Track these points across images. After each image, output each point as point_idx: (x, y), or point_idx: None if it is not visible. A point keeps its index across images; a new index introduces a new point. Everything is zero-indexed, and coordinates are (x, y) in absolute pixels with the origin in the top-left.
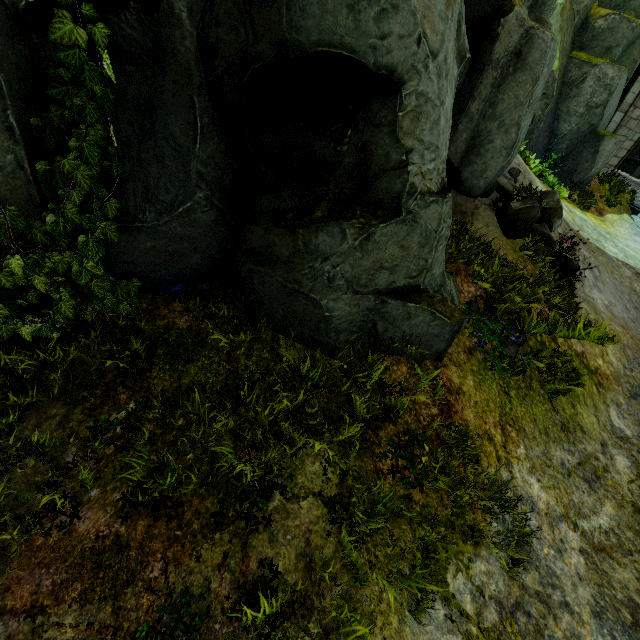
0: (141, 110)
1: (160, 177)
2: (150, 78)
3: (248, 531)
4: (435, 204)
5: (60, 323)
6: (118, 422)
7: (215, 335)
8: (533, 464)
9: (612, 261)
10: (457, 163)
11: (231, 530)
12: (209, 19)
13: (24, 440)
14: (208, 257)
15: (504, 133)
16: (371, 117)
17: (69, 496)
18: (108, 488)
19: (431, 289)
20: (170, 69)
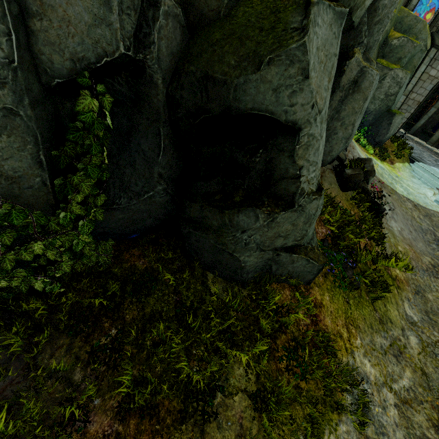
0: (122, 134)
1: (132, 175)
2: (130, 115)
3: (203, 422)
4: (315, 200)
5: (59, 273)
6: (107, 347)
7: (164, 274)
8: (365, 350)
9: (400, 198)
10: None
11: (192, 422)
12: (176, 85)
13: (45, 368)
14: (157, 219)
15: (344, 129)
16: (277, 144)
17: (81, 407)
18: (106, 397)
19: (306, 243)
20: (145, 111)
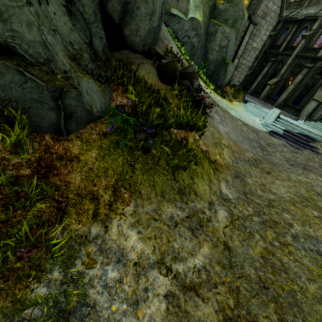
0: None
1: None
2: None
3: None
4: None
5: None
6: None
7: None
8: (139, 219)
9: (233, 117)
10: (117, 20)
11: None
12: None
13: None
14: None
15: (145, 2)
16: None
17: None
18: None
19: (29, 56)
20: None
